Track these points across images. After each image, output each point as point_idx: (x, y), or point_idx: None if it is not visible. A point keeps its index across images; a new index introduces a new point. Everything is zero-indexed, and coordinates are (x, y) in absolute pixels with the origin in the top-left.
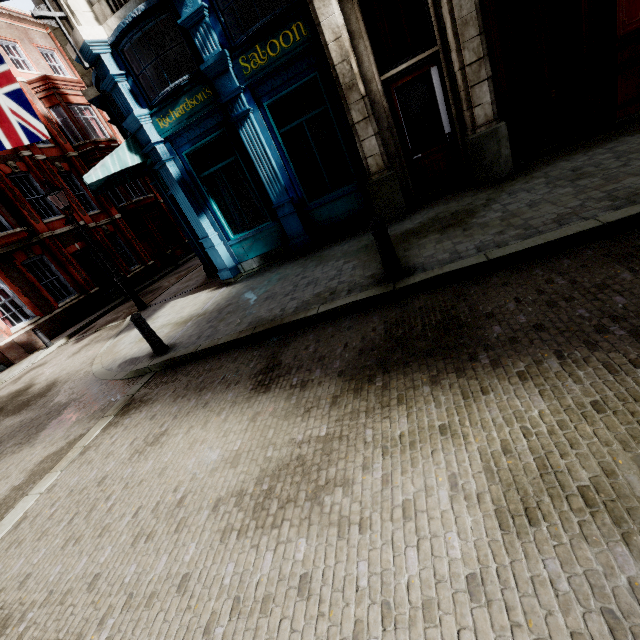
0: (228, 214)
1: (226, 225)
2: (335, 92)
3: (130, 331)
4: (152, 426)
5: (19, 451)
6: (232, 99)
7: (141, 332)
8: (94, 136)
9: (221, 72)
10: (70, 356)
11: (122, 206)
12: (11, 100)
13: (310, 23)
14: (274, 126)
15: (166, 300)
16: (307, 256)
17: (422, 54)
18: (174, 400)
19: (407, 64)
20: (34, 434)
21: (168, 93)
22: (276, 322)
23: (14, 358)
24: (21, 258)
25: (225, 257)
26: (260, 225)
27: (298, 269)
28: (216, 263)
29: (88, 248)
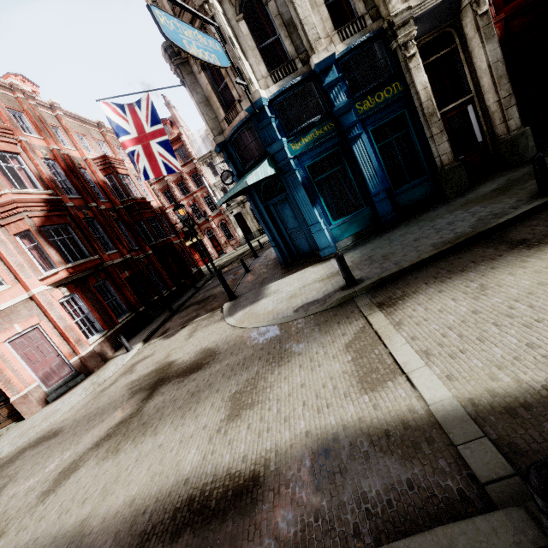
0: (327, 207)
1: (328, 214)
2: (417, 119)
3: (254, 304)
4: (455, 291)
5: (287, 361)
6: (350, 127)
7: (343, 266)
8: (132, 195)
9: (345, 111)
10: (186, 340)
11: (152, 244)
12: (160, 146)
13: (403, 83)
14: (374, 143)
15: (257, 287)
16: (403, 225)
17: (463, 98)
18: (442, 282)
19: (455, 104)
20: (280, 354)
21: (304, 127)
22: (471, 234)
23: (93, 366)
24: (93, 281)
25: (328, 238)
26: (356, 211)
27: (412, 228)
28: (319, 244)
29: (133, 276)
